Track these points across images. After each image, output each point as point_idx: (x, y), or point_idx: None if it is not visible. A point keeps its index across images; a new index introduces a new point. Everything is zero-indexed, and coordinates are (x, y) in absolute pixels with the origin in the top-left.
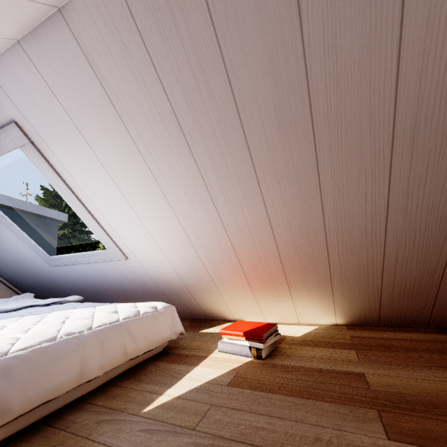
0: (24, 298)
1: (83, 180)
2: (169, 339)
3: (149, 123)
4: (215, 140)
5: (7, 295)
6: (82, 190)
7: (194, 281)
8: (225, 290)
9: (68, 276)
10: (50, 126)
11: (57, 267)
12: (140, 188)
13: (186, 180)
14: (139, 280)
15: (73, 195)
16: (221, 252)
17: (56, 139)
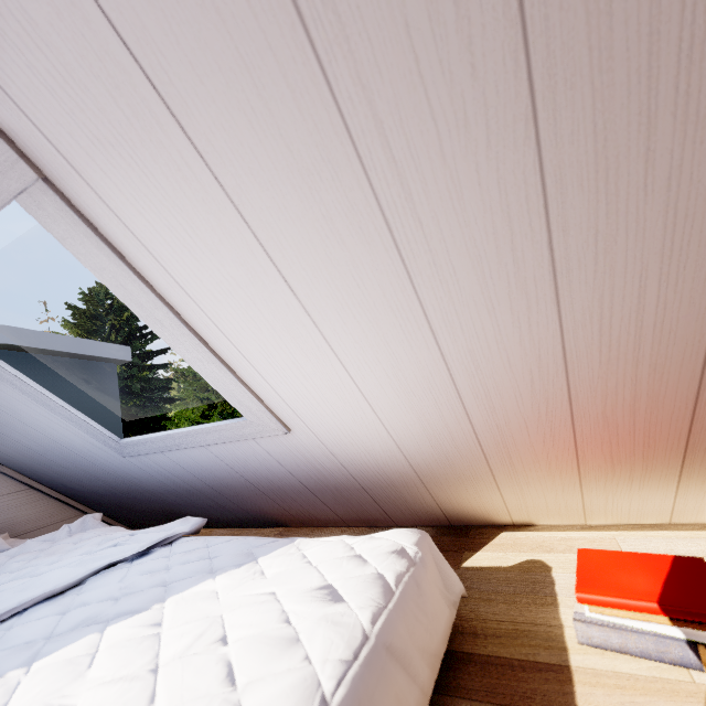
0: (83, 527)
1: (187, 266)
2: (451, 624)
3: (406, 40)
4: (643, 61)
5: (48, 510)
6: (186, 292)
7: (439, 462)
8: (511, 475)
9: (159, 471)
10: (87, 114)
11: (137, 458)
12: (343, 268)
13: (487, 224)
14: (310, 468)
15: (165, 309)
16: (529, 400)
17: (109, 155)
